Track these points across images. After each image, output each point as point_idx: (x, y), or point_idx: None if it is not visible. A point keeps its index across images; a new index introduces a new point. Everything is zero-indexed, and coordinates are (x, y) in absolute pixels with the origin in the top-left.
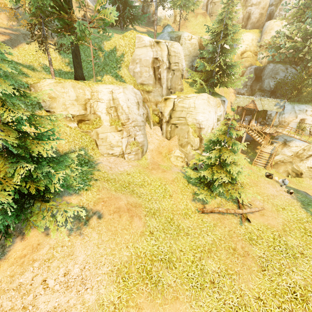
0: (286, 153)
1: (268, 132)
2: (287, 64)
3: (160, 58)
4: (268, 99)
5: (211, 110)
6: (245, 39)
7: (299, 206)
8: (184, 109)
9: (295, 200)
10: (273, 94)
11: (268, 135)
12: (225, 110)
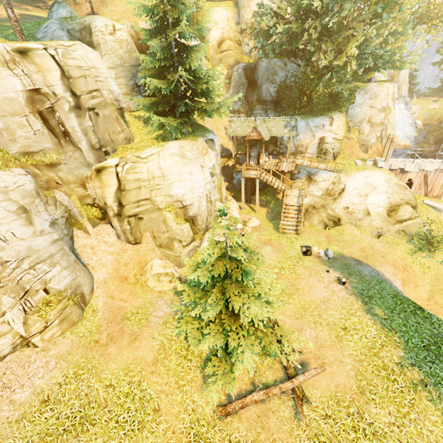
0: (315, 193)
1: (287, 171)
2: (284, 57)
3: (45, 89)
4: (274, 119)
5: (194, 169)
6: (217, 19)
7: (362, 310)
8: (142, 183)
9: (353, 297)
10: (278, 105)
11: (288, 174)
12: (221, 143)
